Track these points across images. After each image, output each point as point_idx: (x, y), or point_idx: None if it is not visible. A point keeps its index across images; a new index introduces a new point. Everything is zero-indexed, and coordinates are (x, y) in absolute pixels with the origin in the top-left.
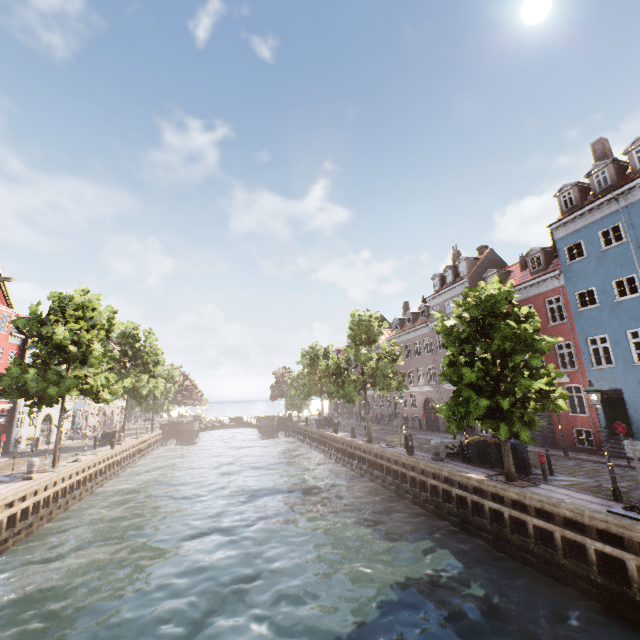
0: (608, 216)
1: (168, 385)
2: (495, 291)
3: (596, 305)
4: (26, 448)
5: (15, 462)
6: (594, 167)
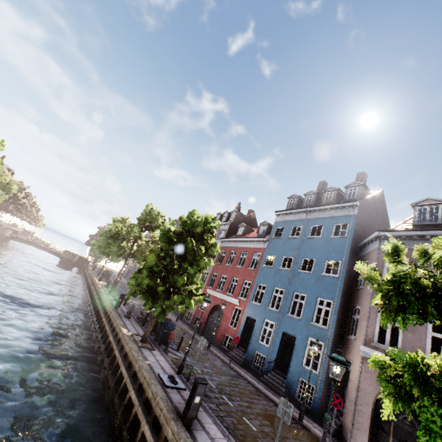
0: (300, 220)
1: None
2: (200, 219)
3: (271, 266)
4: None
5: None
6: (310, 192)
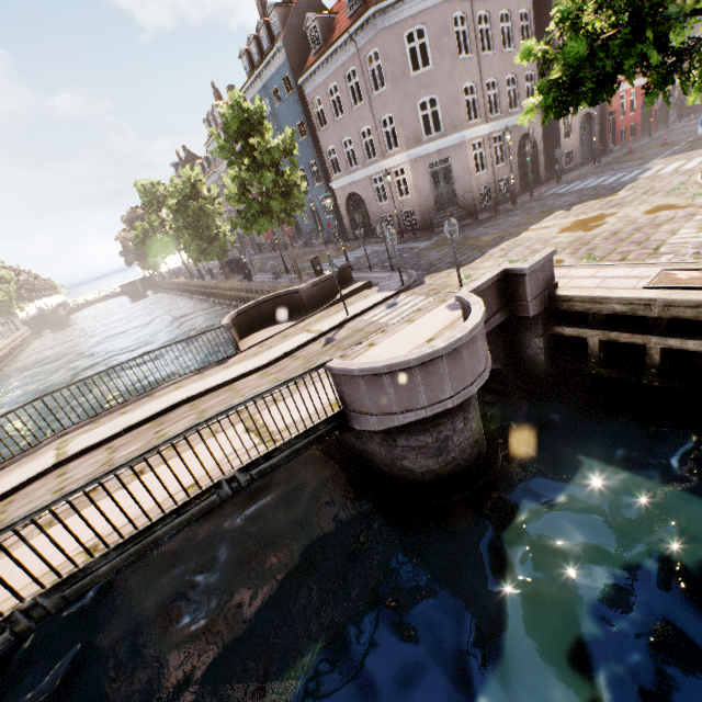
0: (262, 90)
1: (3, 287)
2: (182, 182)
3: None
4: None
5: None
6: (248, 39)
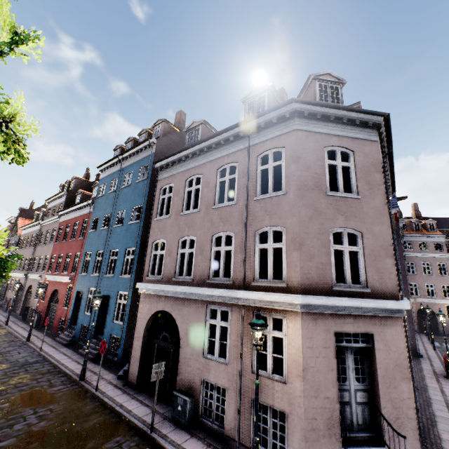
0: (118, 171)
1: None
2: None
3: (95, 230)
4: None
5: None
6: (129, 138)
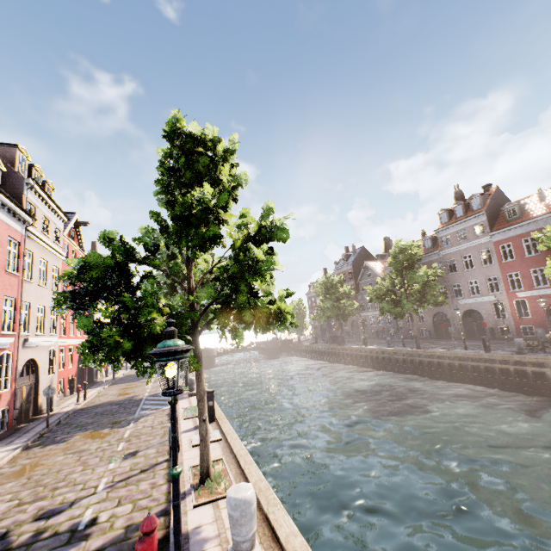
0: None
1: None
2: None
3: None
4: (100, 378)
5: (123, 387)
6: None
